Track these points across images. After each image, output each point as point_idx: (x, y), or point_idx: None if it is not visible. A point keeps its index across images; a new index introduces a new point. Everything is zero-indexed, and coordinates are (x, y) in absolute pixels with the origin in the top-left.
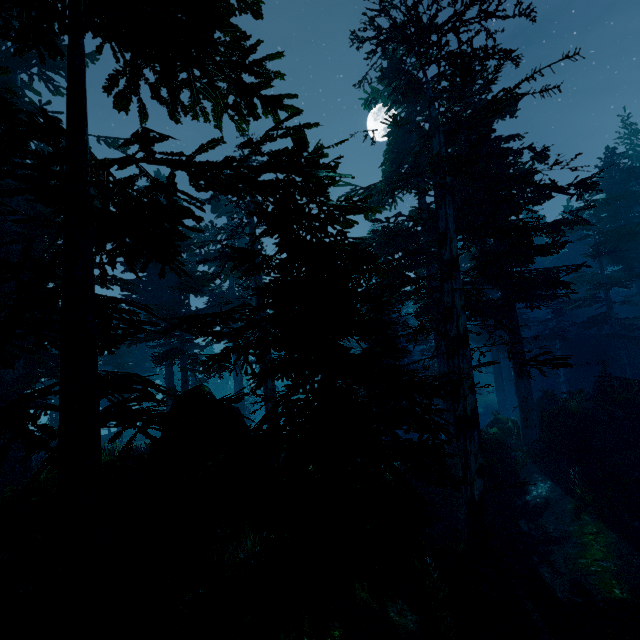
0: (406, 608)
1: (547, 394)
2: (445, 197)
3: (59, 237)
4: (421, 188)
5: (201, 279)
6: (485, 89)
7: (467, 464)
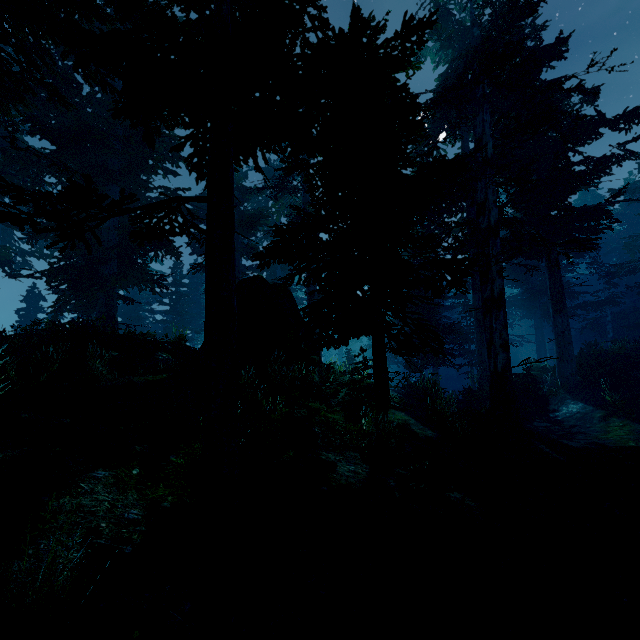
0: (427, 429)
1: (589, 344)
2: (483, 106)
3: (151, 157)
4: (464, 130)
5: (257, 216)
6: (534, 36)
7: (492, 340)
